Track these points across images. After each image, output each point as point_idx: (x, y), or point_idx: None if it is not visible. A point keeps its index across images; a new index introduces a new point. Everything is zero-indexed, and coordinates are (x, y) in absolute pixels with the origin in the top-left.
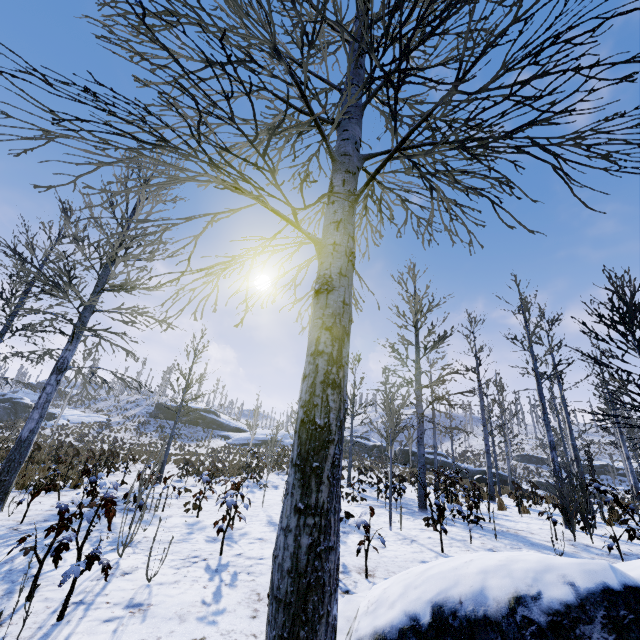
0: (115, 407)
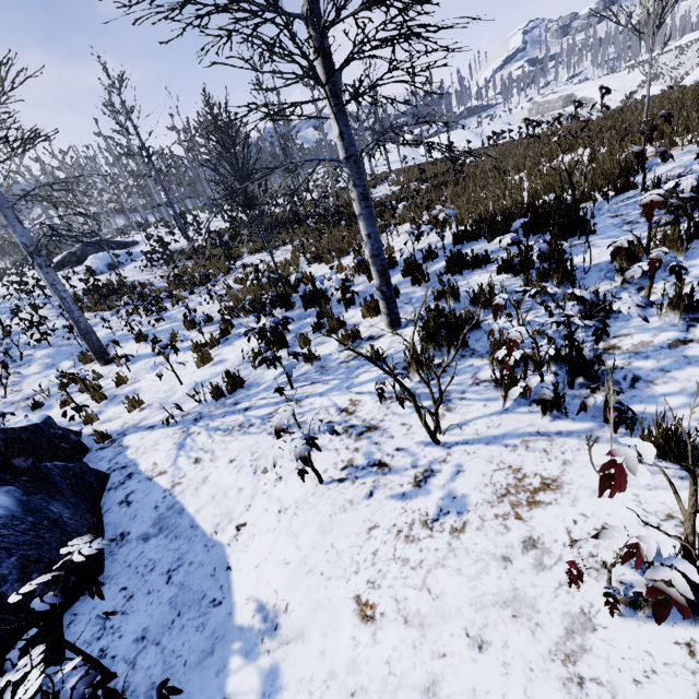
0: None
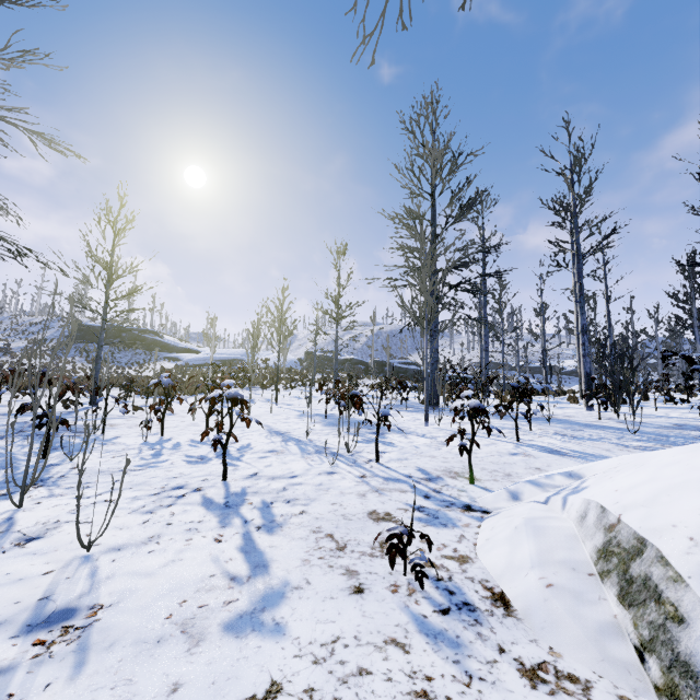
0: (14, 331)
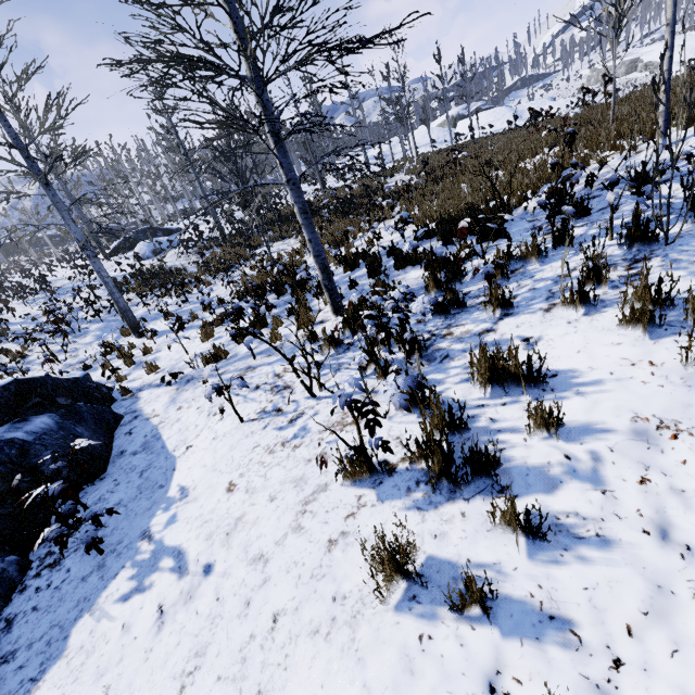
0: None
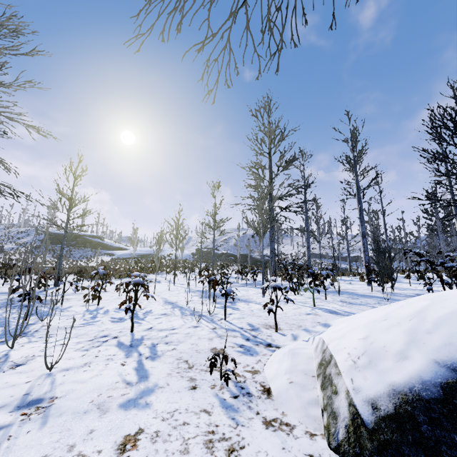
0: (6, 237)
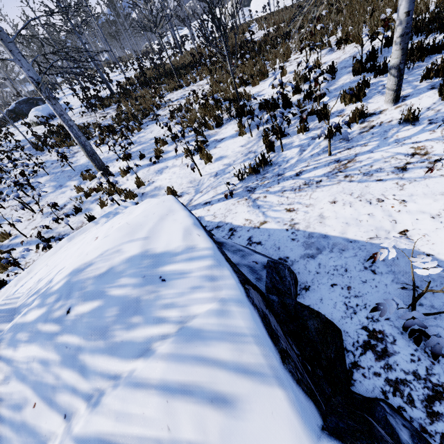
0: None
